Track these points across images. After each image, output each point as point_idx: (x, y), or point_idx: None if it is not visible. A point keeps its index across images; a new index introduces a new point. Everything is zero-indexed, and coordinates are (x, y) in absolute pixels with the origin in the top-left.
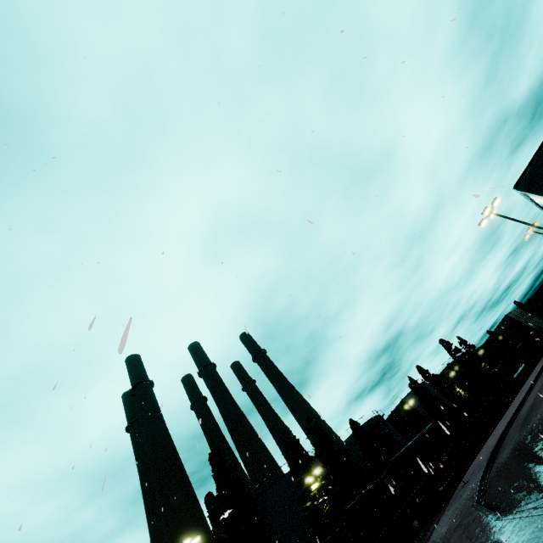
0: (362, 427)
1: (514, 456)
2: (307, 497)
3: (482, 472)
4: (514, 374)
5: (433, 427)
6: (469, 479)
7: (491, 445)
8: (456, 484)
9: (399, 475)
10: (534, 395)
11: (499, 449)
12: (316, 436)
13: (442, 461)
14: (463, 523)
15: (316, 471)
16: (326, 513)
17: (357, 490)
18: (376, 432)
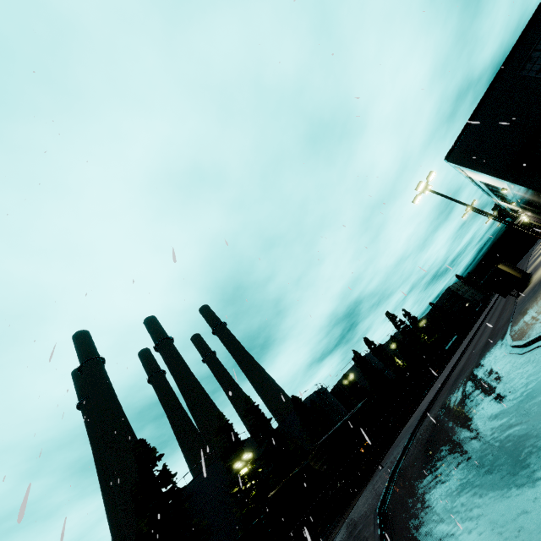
0: (305, 401)
1: (424, 451)
2: (236, 482)
3: (396, 460)
4: (446, 346)
5: (364, 405)
6: (387, 463)
7: (412, 426)
8: (378, 461)
9: (324, 458)
10: (456, 374)
11: (417, 432)
12: (253, 417)
13: (363, 445)
14: (360, 537)
15: (246, 456)
16: (253, 497)
17: (289, 469)
18: (316, 406)
